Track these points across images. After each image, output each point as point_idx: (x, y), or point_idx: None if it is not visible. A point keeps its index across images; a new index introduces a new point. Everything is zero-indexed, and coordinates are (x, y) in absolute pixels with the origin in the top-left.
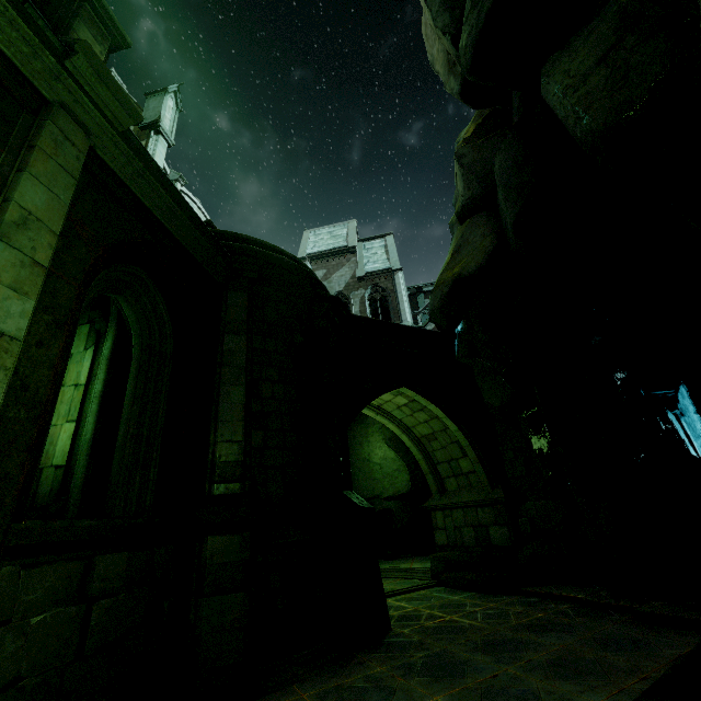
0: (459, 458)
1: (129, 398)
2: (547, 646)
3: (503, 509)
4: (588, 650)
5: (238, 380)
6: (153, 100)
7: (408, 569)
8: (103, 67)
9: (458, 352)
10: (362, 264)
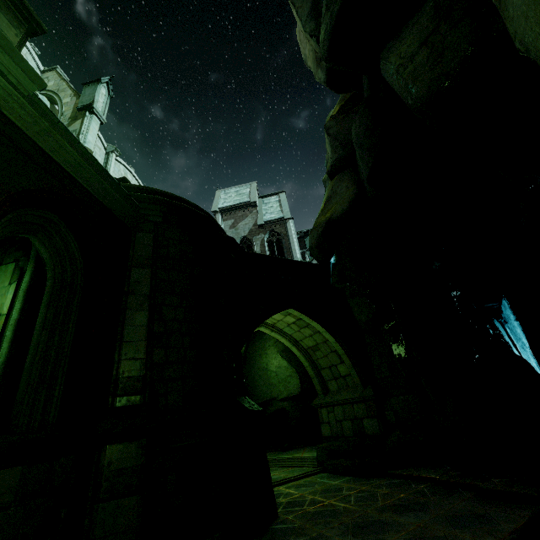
0: (338, 364)
1: (40, 324)
2: (406, 526)
3: (373, 405)
4: (440, 527)
5: (142, 306)
6: (89, 88)
7: (299, 458)
8: (4, 39)
9: (332, 279)
10: (261, 215)
